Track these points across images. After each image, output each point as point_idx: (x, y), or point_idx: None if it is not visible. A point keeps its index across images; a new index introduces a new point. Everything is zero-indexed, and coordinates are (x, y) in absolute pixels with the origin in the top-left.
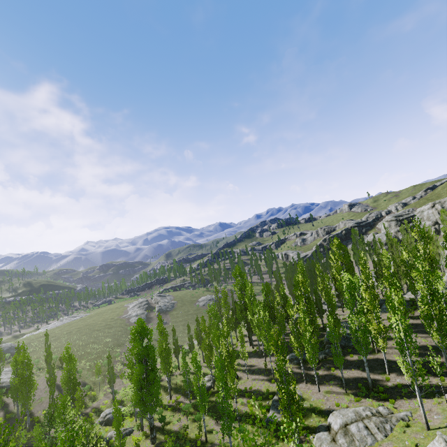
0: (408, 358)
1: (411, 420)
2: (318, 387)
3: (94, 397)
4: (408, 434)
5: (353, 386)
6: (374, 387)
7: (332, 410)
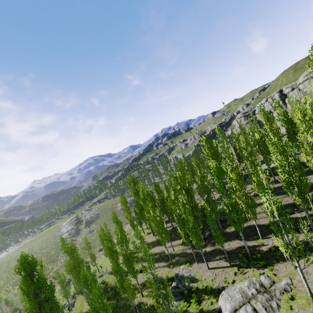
0: (285, 236)
1: (292, 288)
2: (207, 265)
3: None
4: (296, 311)
5: (235, 257)
6: (252, 254)
7: (221, 287)
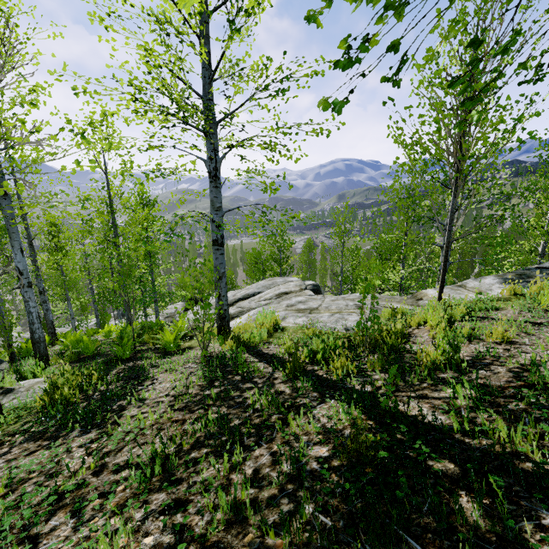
0: None
1: None
2: None
3: None
4: None
5: None
6: None
7: None
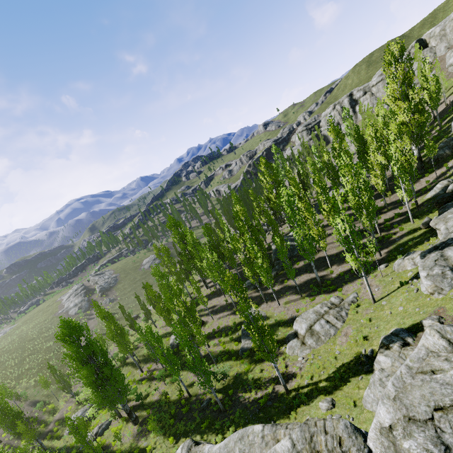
0: (355, 251)
1: (358, 299)
2: (278, 302)
3: (54, 410)
4: (361, 313)
5: (306, 289)
6: (322, 283)
7: (294, 317)
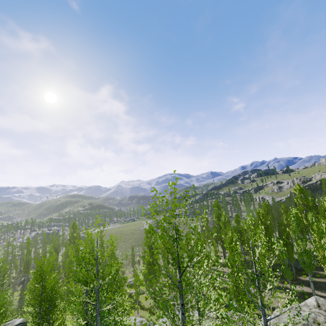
0: None
1: None
2: (271, 292)
3: (123, 272)
4: None
5: (301, 297)
6: None
7: None
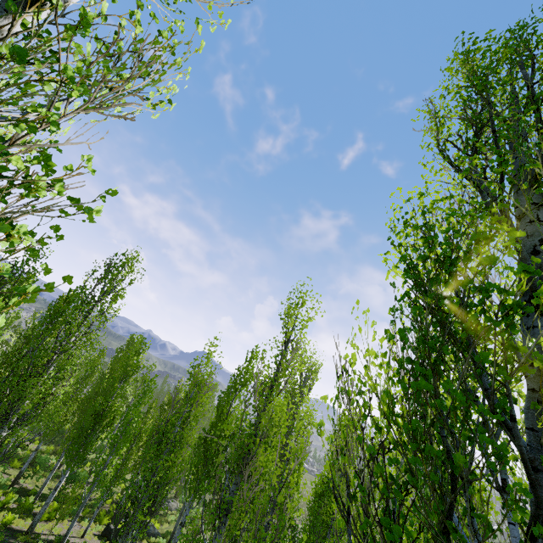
0: None
1: None
2: None
3: None
4: None
5: None
6: None
7: None
